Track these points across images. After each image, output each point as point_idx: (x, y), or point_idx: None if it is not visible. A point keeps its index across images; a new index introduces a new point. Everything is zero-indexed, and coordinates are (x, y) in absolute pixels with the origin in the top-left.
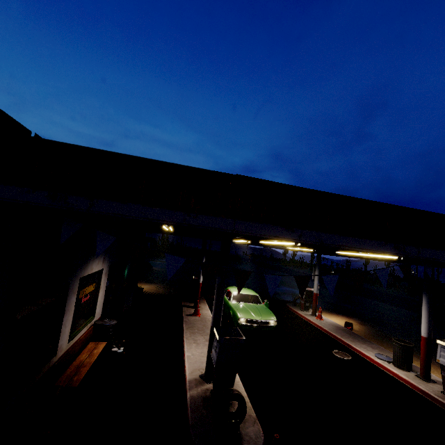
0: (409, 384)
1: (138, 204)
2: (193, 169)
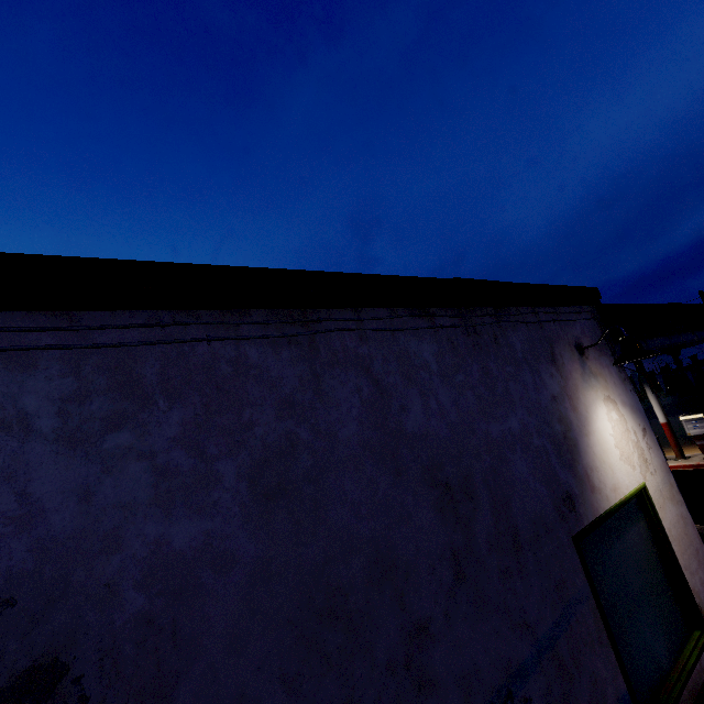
0: (680, 468)
1: (655, 338)
2: (659, 305)
